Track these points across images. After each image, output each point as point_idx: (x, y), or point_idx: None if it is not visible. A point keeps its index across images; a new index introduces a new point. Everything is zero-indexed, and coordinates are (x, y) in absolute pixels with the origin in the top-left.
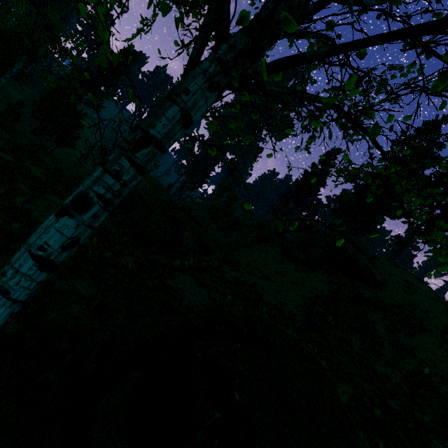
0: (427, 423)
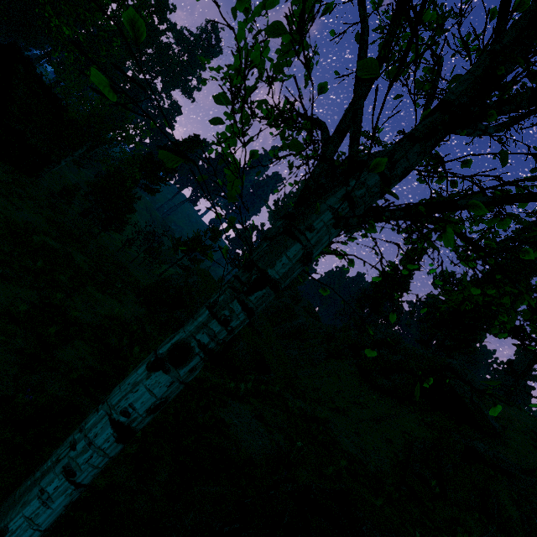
0: None
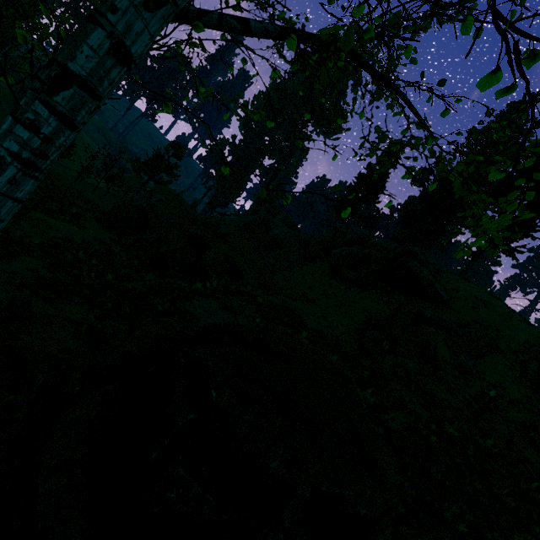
0: (490, 448)
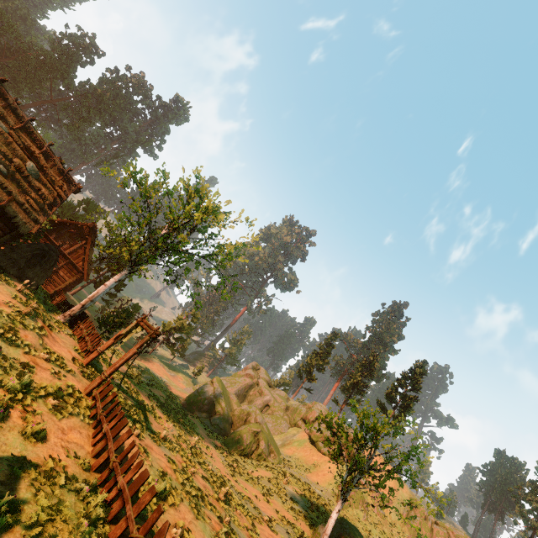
0: None
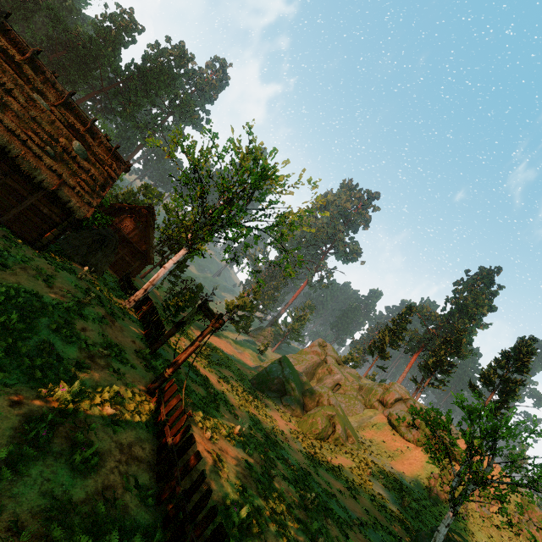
0: None
